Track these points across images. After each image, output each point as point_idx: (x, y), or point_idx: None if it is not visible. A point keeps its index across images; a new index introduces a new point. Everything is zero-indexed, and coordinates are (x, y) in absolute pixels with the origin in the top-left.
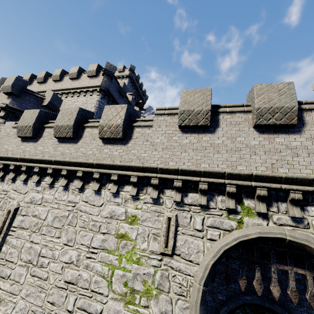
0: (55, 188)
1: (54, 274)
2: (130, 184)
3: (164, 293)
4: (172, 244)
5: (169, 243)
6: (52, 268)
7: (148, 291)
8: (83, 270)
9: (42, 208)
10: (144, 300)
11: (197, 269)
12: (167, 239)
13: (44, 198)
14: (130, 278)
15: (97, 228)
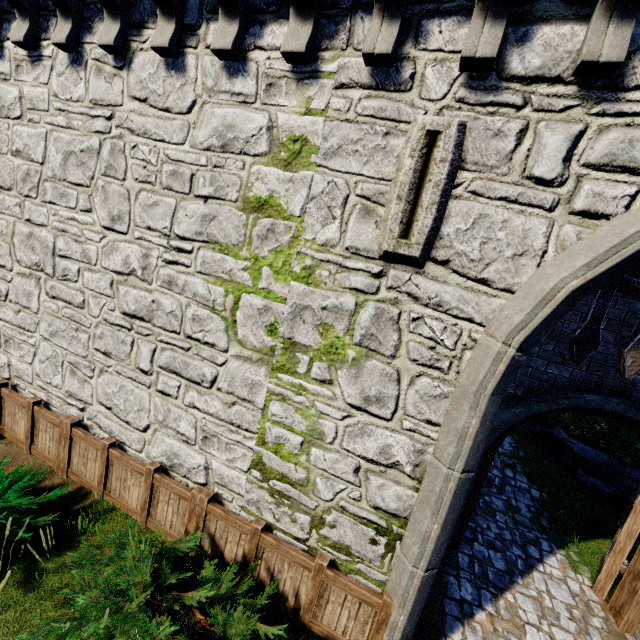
0: (45, 61)
1: (97, 297)
2: (287, 14)
3: (380, 358)
4: (430, 225)
5: (417, 222)
6: (89, 283)
7: (333, 350)
8: (161, 291)
9: (29, 130)
10: (321, 368)
11: (504, 305)
12: (410, 211)
13: (26, 97)
14: (285, 317)
15: (186, 183)
